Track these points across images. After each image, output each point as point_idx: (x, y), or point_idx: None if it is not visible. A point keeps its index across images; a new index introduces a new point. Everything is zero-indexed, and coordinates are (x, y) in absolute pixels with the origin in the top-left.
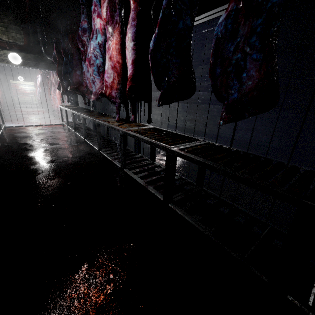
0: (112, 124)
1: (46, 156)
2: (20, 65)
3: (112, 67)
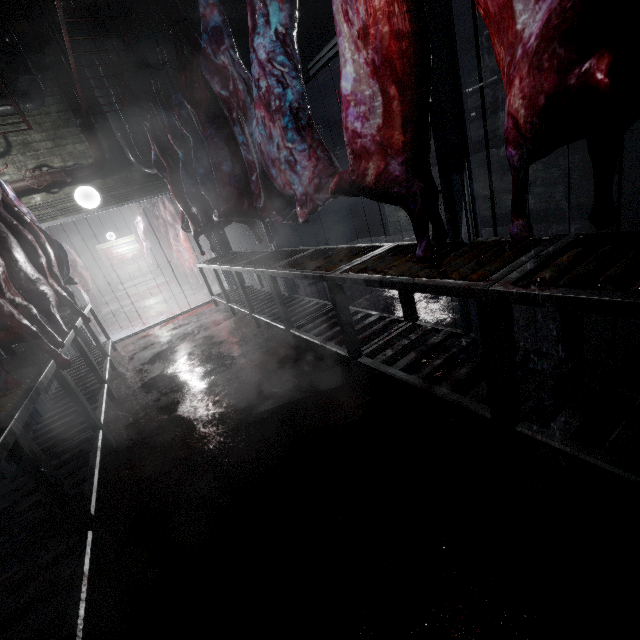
0: (406, 276)
1: (220, 406)
2: (100, 207)
3: (375, 69)
